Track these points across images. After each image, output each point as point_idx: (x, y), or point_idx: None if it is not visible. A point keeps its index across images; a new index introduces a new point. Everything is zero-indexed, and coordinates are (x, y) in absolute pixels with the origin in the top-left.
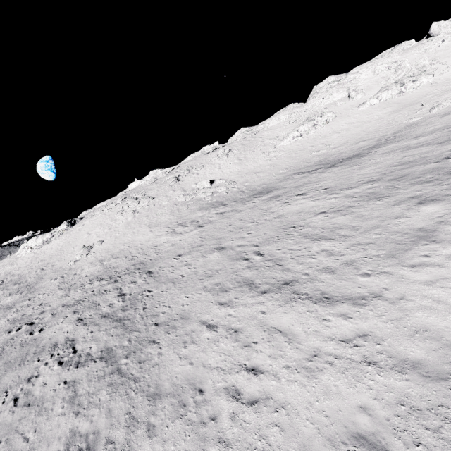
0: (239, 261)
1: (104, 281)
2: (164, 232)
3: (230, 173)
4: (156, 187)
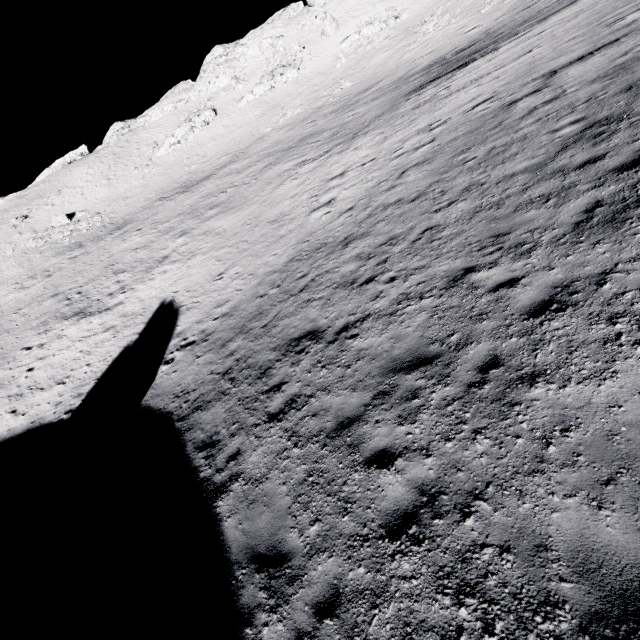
0: (64, 302)
1: None
2: (12, 289)
3: (95, 201)
4: None
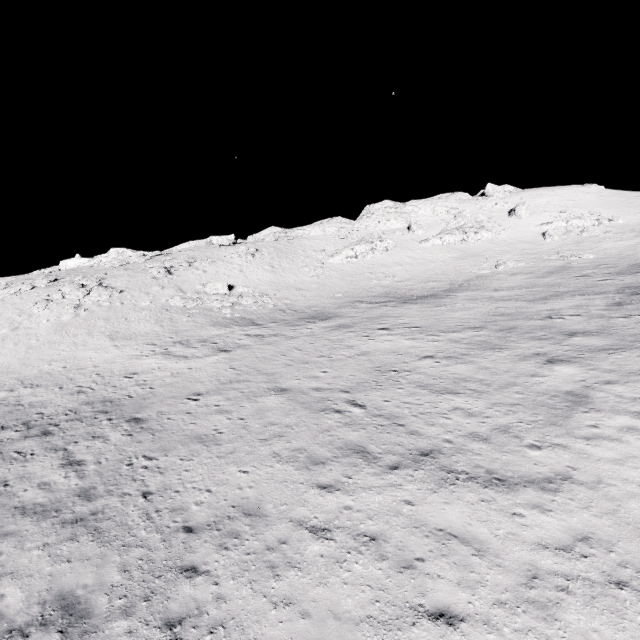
0: (327, 414)
1: (11, 432)
2: (146, 351)
3: (258, 281)
4: (126, 274)
